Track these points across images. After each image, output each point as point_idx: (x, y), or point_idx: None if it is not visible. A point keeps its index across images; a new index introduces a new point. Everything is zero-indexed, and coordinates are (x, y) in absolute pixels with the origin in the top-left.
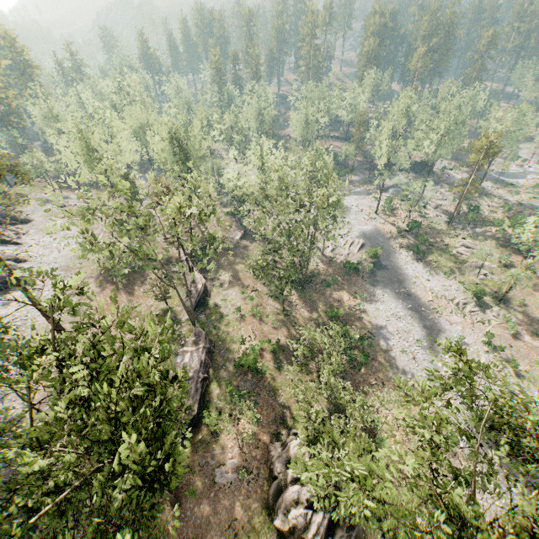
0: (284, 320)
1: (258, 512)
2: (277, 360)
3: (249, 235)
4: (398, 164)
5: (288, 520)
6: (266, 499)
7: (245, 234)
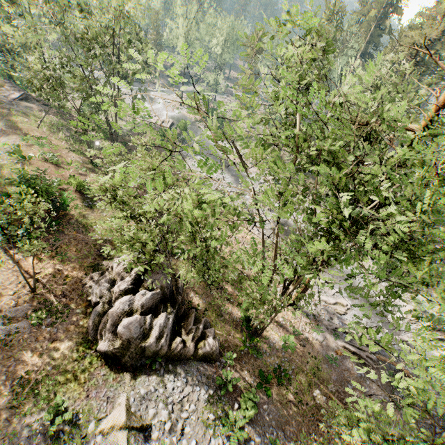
0: (93, 170)
1: (71, 352)
2: (87, 199)
3: (35, 101)
4: (195, 51)
5: (118, 334)
6: (84, 334)
7: (28, 99)
